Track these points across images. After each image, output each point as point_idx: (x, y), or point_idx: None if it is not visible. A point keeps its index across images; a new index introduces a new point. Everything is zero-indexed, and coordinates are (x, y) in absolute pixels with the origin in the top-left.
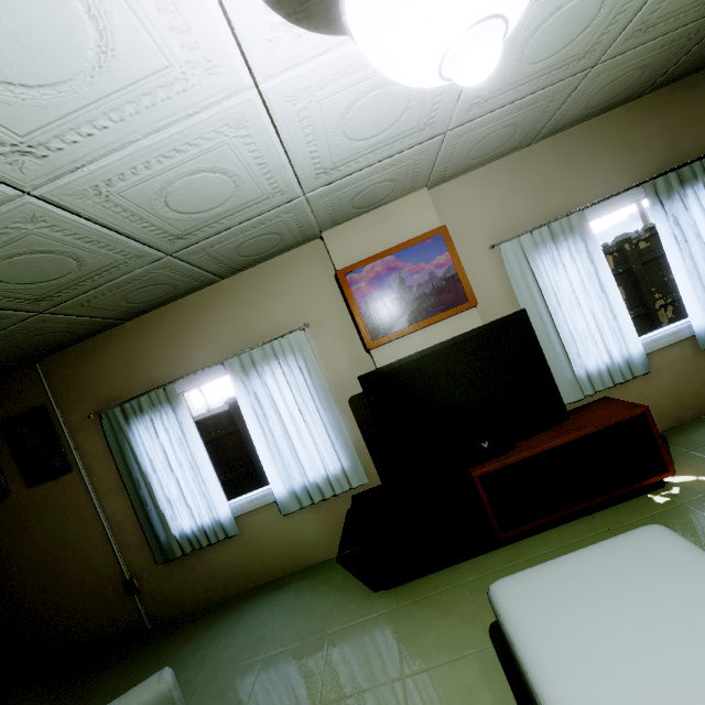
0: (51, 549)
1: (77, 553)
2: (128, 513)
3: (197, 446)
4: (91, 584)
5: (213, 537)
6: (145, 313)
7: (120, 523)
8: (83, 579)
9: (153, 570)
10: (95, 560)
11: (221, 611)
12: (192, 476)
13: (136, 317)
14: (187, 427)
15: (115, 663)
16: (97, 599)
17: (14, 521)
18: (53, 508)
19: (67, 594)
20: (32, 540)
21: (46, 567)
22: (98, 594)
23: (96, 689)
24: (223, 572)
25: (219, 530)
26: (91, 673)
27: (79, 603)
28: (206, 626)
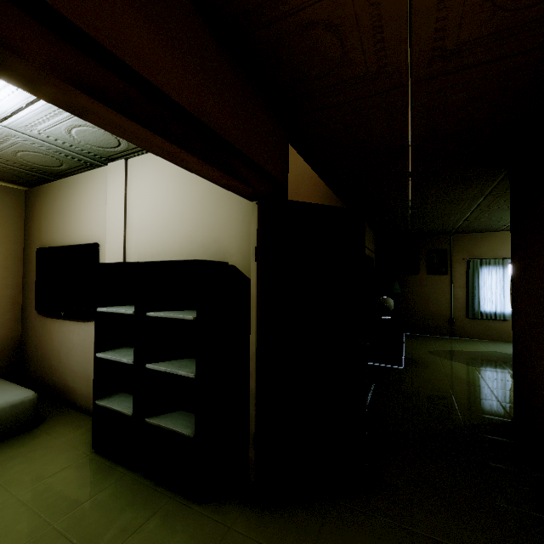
0: (425, 297)
1: (435, 302)
2: (462, 296)
3: (507, 284)
4: (435, 314)
5: (498, 317)
6: (506, 231)
7: (457, 299)
8: (433, 311)
9: (463, 319)
10: (441, 307)
11: (494, 342)
12: (500, 293)
13: (501, 231)
14: (506, 276)
15: (449, 339)
16: (435, 320)
17: (416, 283)
18: (433, 284)
19: (424, 313)
20: (419, 291)
21: (420, 302)
22: (436, 318)
23: (451, 341)
24: (493, 331)
25: (501, 316)
26: (440, 338)
27: (428, 318)
28: (491, 343)
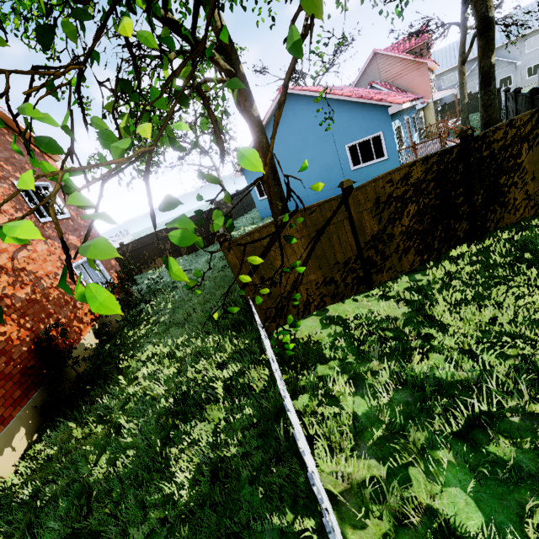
0: None
1: None
2: None
3: None
4: None
5: None
6: None
7: None
8: None
9: None
10: None
11: None
12: None
13: None
14: None
15: None
16: None
17: None
18: None
19: None
20: None
21: None
22: None
23: None
24: None
25: None
26: None
27: None
28: None
